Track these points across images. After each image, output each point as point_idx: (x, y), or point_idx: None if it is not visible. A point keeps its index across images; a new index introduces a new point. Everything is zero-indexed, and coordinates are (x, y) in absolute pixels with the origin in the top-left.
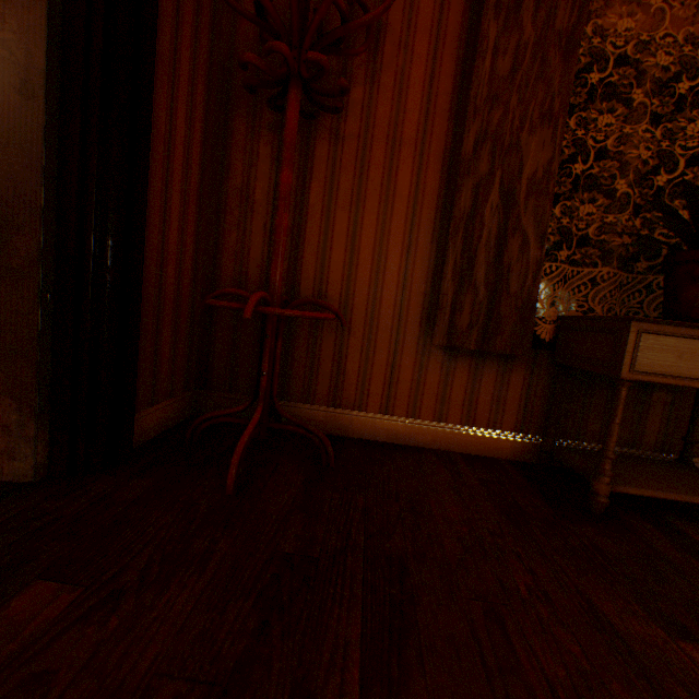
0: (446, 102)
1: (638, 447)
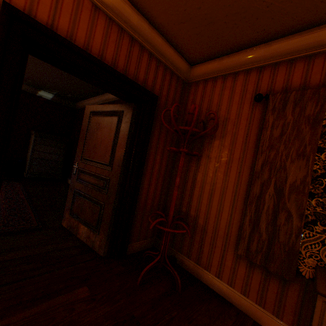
0: (252, 144)
1: None
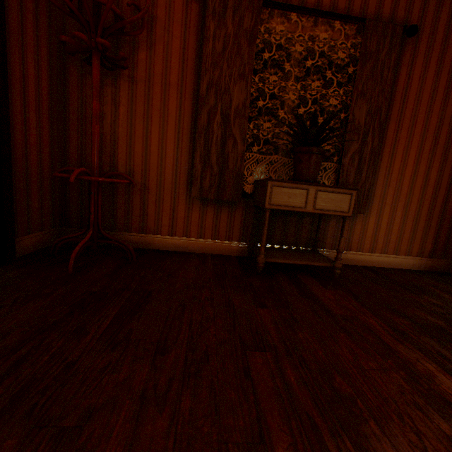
0: (193, 63)
1: (298, 245)
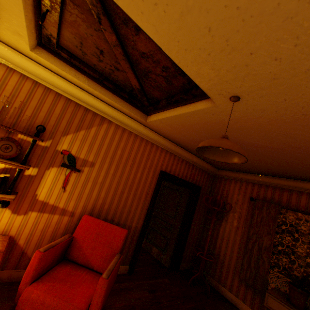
0: (249, 221)
1: None
